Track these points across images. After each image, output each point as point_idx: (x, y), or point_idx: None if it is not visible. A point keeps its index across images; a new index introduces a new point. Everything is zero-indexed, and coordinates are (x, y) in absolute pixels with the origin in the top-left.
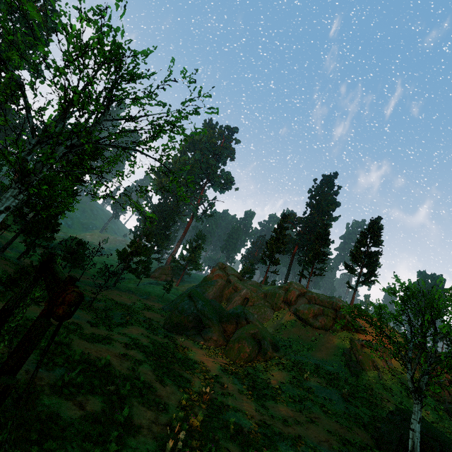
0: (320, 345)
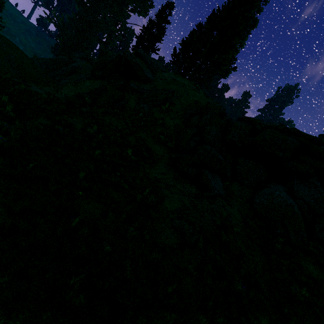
0: (79, 87)
